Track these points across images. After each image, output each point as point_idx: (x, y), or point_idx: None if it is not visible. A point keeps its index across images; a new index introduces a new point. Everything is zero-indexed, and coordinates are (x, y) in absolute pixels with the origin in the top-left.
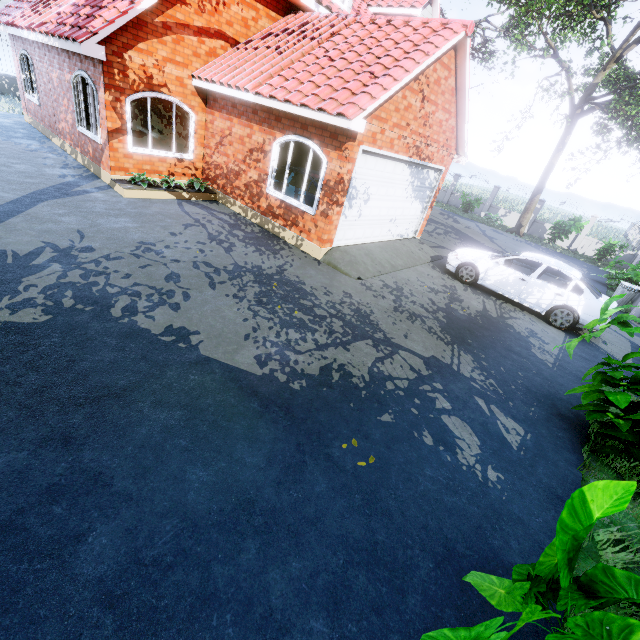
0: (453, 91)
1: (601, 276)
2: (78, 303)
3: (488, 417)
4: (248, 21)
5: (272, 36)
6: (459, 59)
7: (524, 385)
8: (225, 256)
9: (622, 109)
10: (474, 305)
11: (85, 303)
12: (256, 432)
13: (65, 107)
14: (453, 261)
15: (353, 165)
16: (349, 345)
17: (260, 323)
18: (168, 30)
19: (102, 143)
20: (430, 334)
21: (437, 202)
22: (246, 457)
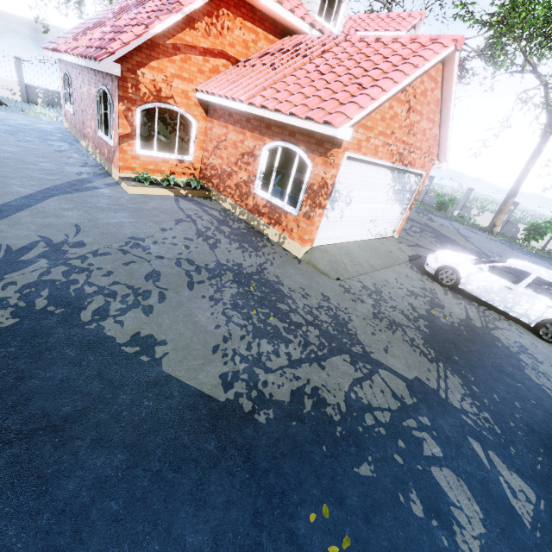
0: (438, 102)
1: None
2: (50, 304)
3: (488, 471)
4: (248, 43)
5: (268, 55)
6: (446, 72)
7: (524, 421)
8: (209, 253)
9: None
10: (456, 312)
11: (57, 304)
12: (206, 490)
13: (90, 116)
14: (433, 263)
15: (337, 170)
16: (324, 361)
17: (232, 331)
18: (177, 51)
19: (114, 146)
20: (412, 348)
21: None
22: (187, 534)
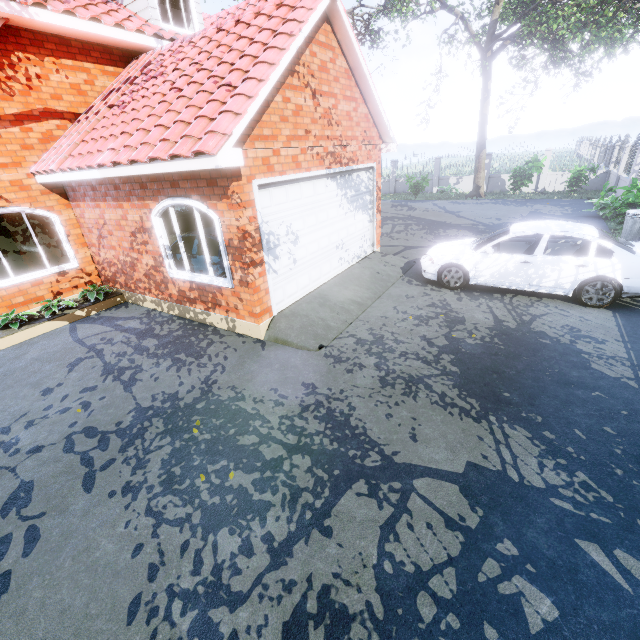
0: (348, 73)
1: (591, 210)
2: None
3: (632, 599)
4: (81, 86)
5: (113, 92)
6: (338, 32)
7: (630, 456)
8: (122, 399)
9: (538, 31)
10: (481, 319)
11: None
12: None
13: None
14: (430, 268)
15: (253, 209)
16: (329, 516)
17: (165, 544)
18: None
19: None
20: (447, 411)
21: (384, 195)
22: None
